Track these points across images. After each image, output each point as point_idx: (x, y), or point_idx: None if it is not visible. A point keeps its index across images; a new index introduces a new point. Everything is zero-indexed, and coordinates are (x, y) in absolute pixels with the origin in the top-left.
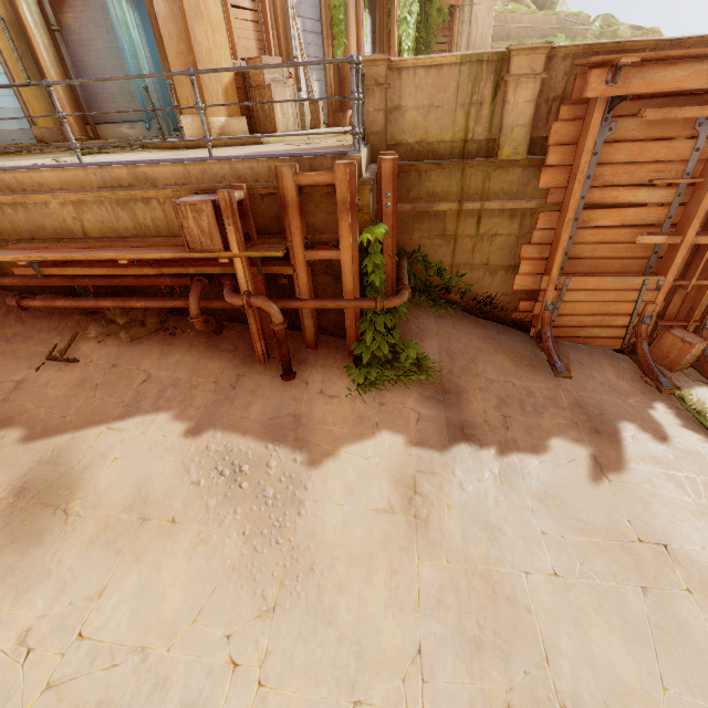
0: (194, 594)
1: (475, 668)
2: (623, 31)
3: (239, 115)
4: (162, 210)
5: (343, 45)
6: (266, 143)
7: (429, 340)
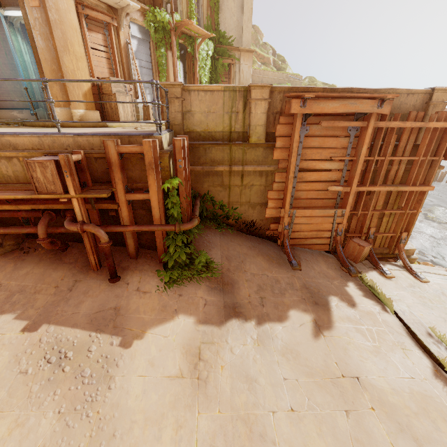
0: None
1: None
2: (319, 85)
3: (94, 109)
4: (21, 165)
5: (165, 77)
6: (110, 127)
7: (215, 249)
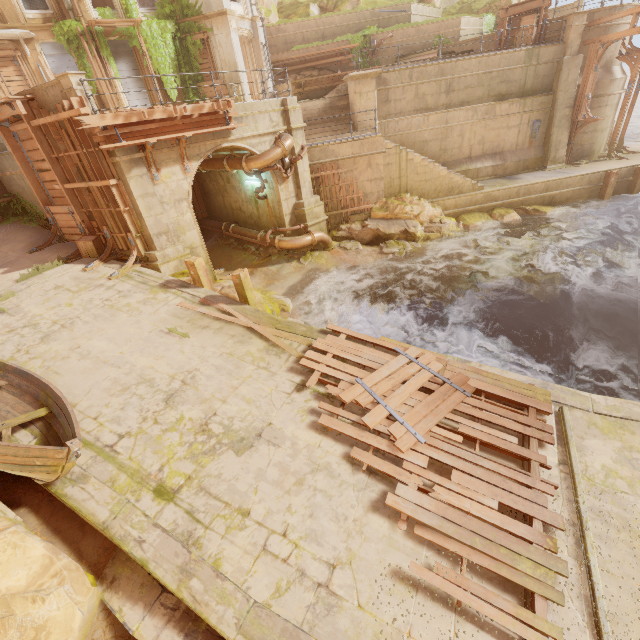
0: None
1: None
2: (479, 2)
3: None
4: None
5: (94, 85)
6: None
7: (2, 235)
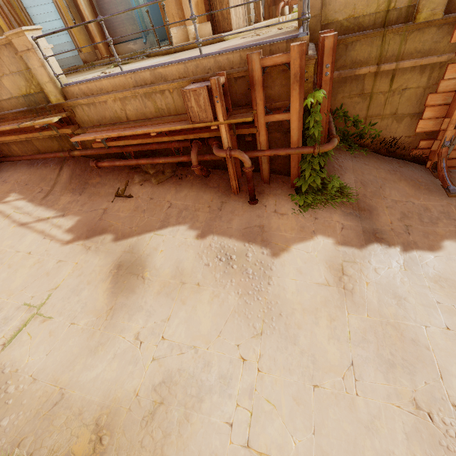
0: (216, 323)
1: (389, 377)
2: None
3: (206, 21)
4: (171, 97)
5: None
6: (226, 39)
7: (347, 174)
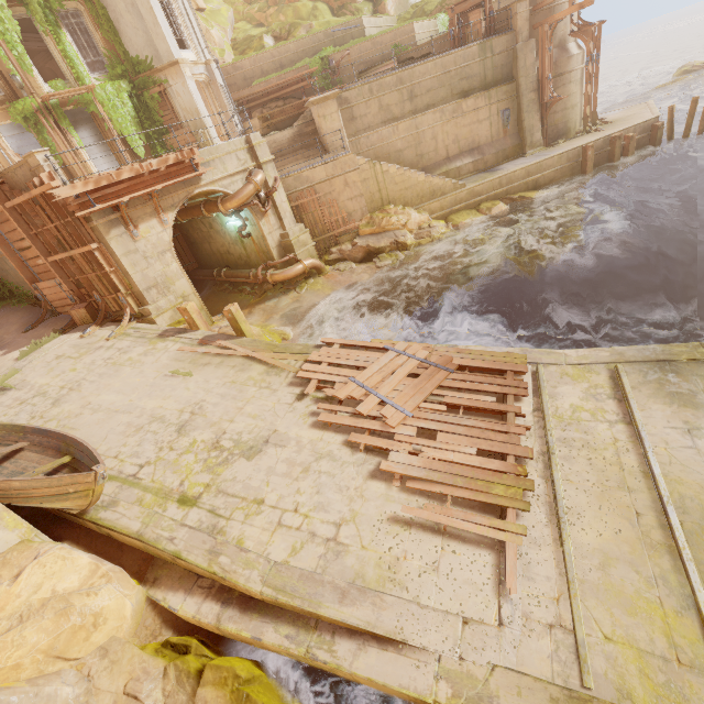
0: None
1: None
2: (431, 4)
3: None
4: None
5: (59, 157)
6: None
7: None
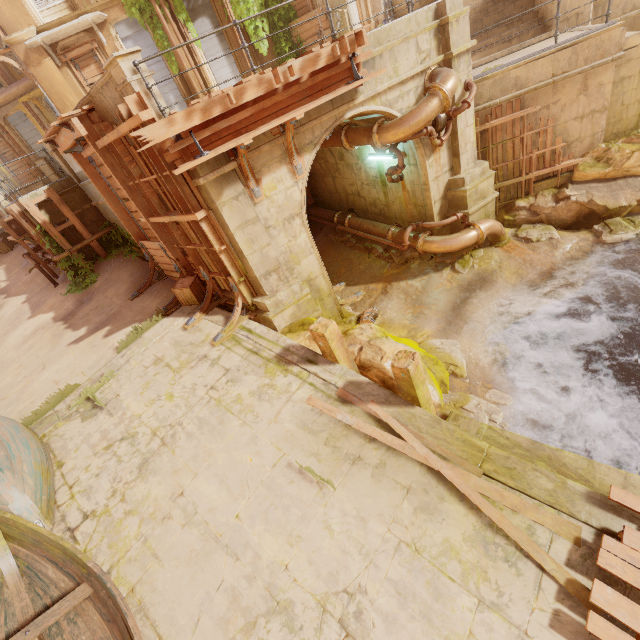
0: None
1: None
2: None
3: None
4: None
5: (175, 62)
6: None
7: (107, 273)
